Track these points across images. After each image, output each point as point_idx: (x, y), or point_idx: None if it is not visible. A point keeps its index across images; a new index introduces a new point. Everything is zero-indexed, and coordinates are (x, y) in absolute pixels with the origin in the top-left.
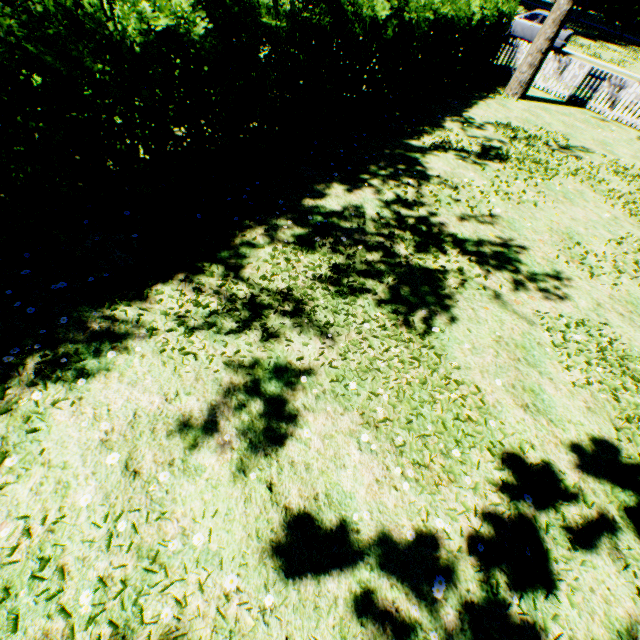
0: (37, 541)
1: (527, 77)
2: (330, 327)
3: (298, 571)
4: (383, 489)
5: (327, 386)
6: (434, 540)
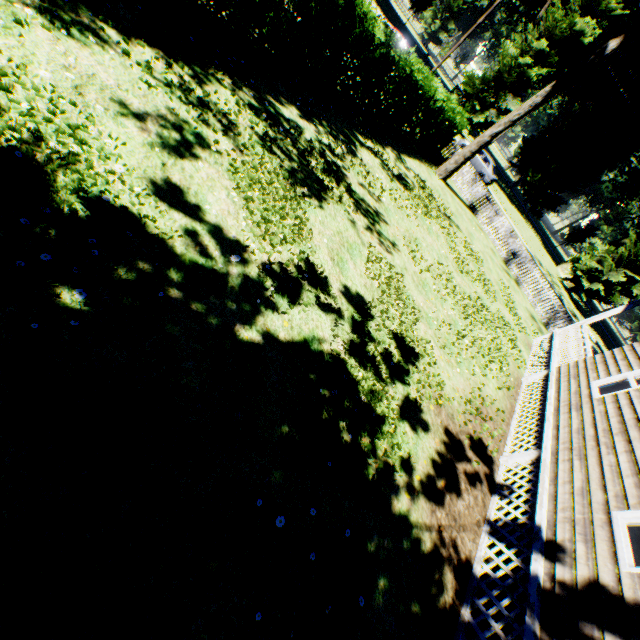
0: (1, 65)
1: (451, 168)
2: (245, 149)
3: (161, 199)
4: (230, 217)
5: (226, 165)
6: (245, 250)
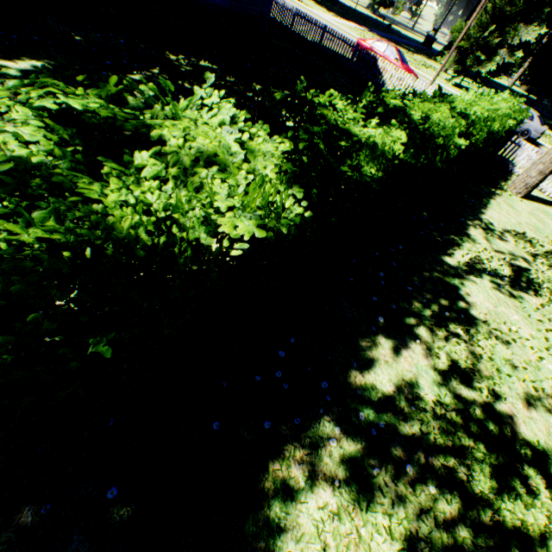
0: None
1: (534, 181)
2: None
3: None
4: None
5: None
6: None
